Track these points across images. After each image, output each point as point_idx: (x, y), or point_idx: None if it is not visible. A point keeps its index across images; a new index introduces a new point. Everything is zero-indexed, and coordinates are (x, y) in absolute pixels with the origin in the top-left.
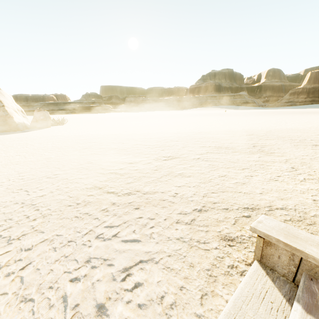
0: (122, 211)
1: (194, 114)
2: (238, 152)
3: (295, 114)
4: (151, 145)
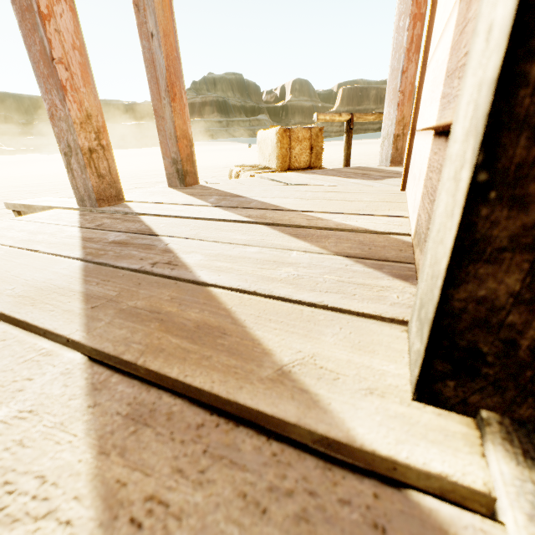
0: None
1: None
2: None
3: None
4: (39, 190)
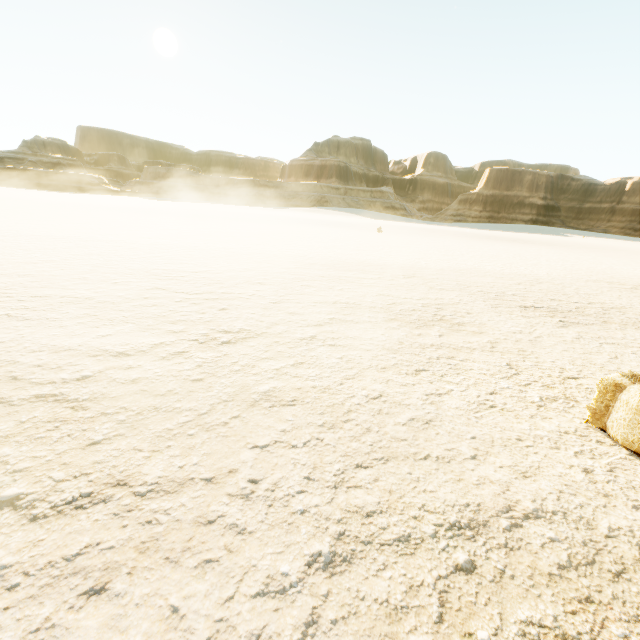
0: (20, 625)
1: (297, 219)
2: (396, 321)
3: (470, 238)
4: (194, 294)
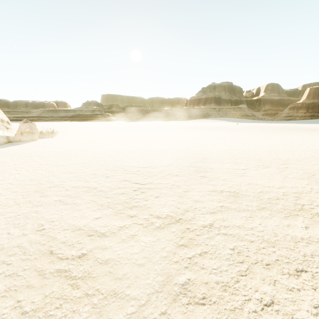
0: None
1: (194, 127)
2: (267, 210)
3: (301, 131)
4: (142, 184)
